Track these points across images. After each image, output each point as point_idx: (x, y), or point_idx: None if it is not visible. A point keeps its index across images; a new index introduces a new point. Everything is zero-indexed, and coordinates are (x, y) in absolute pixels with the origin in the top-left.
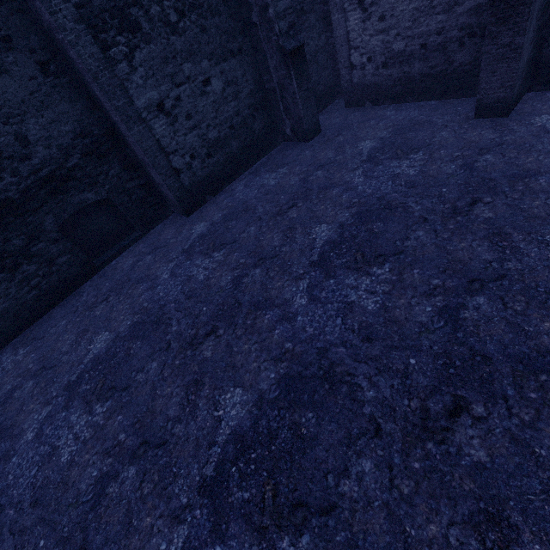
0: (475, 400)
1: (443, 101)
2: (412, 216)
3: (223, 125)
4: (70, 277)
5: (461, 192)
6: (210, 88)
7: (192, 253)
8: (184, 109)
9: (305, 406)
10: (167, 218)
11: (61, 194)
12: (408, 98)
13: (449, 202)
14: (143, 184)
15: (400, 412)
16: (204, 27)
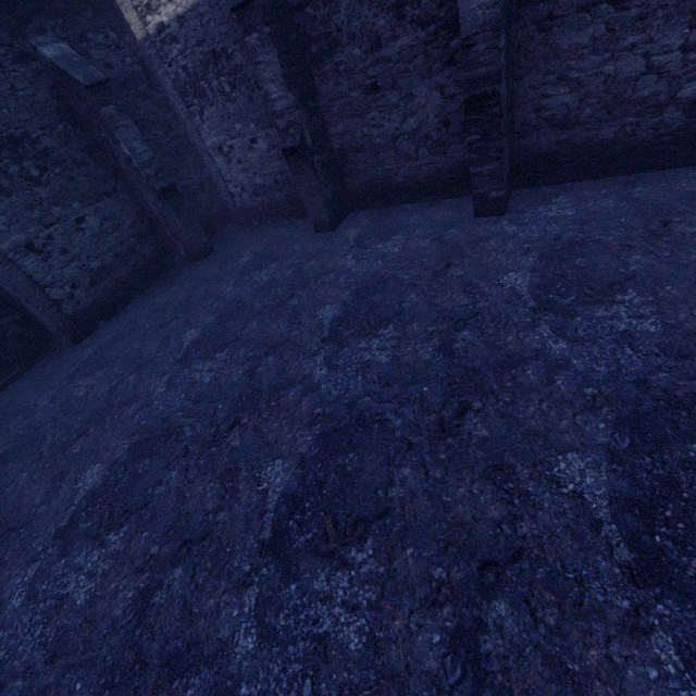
0: (245, 416)
1: (304, 220)
2: (254, 312)
3: (107, 255)
4: None
5: (287, 290)
6: (86, 224)
7: (76, 377)
8: (58, 246)
9: (145, 456)
10: (54, 351)
11: None
12: (282, 218)
13: (279, 298)
14: (20, 319)
15: (203, 437)
16: (70, 176)
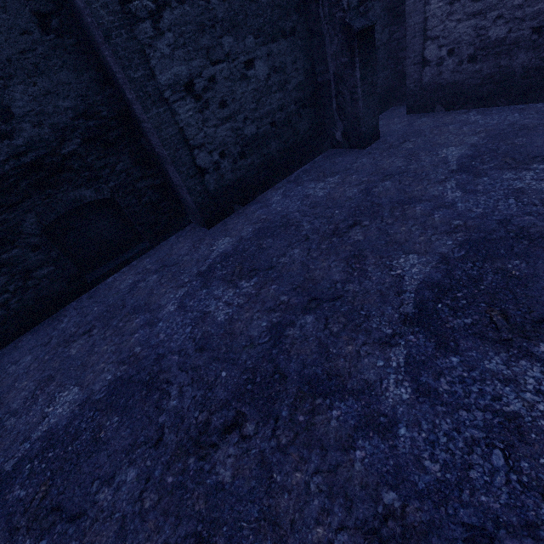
0: None
1: None
2: None
3: (263, 120)
4: (50, 294)
5: None
6: (253, 72)
7: (211, 279)
8: (218, 94)
9: None
10: (182, 229)
11: (50, 188)
12: (500, 100)
13: None
14: (158, 184)
15: None
16: None
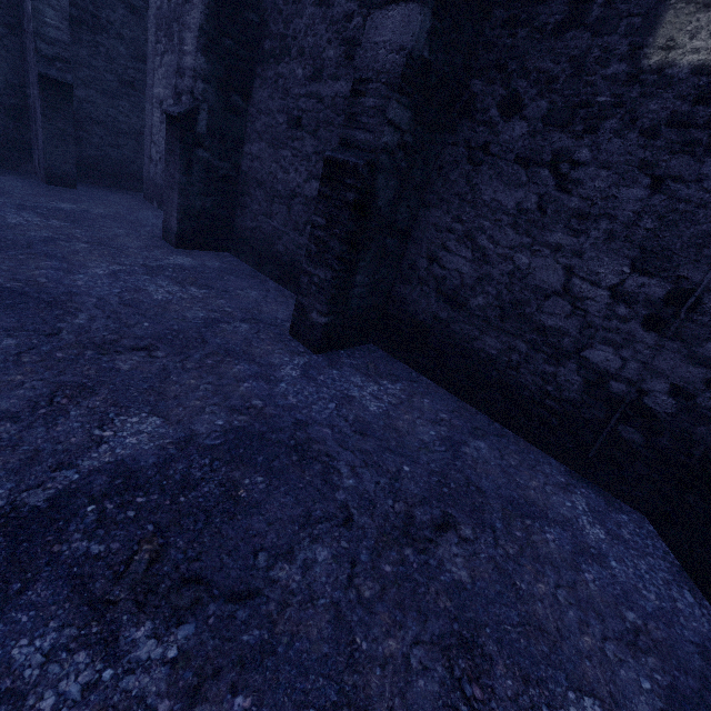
0: None
1: None
2: None
3: None
4: None
5: None
6: None
7: None
8: None
9: None
10: None
11: None
12: None
13: None
14: None
15: None
16: None
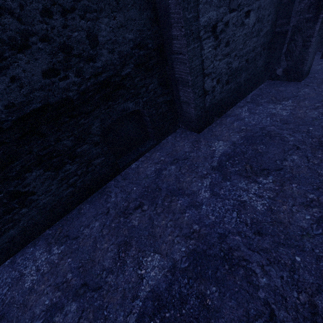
0: None
1: None
2: None
3: (243, 58)
4: (99, 176)
5: None
6: (247, 20)
7: (228, 173)
8: (226, 35)
9: None
10: (175, 131)
11: (110, 100)
12: None
13: None
14: (168, 100)
15: None
16: None
